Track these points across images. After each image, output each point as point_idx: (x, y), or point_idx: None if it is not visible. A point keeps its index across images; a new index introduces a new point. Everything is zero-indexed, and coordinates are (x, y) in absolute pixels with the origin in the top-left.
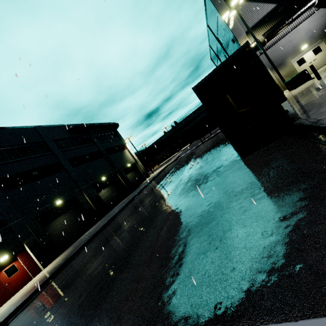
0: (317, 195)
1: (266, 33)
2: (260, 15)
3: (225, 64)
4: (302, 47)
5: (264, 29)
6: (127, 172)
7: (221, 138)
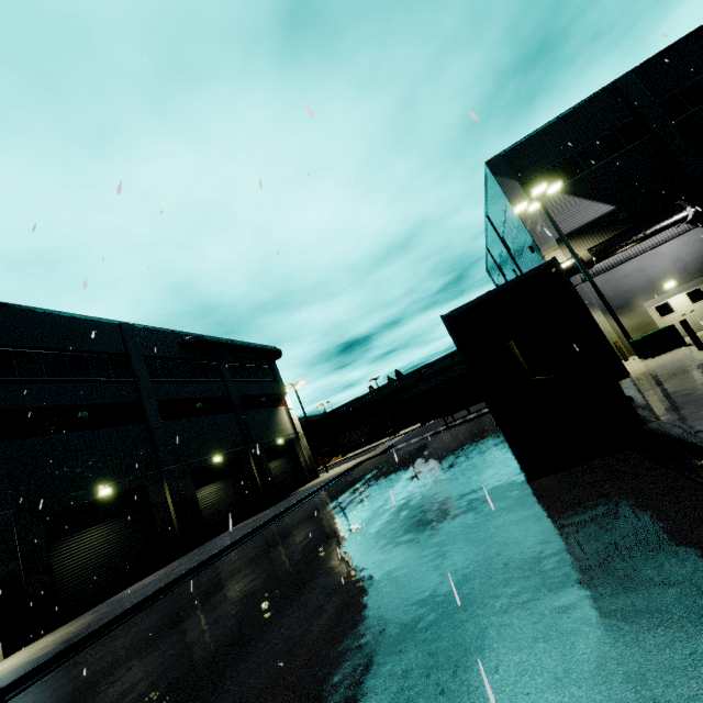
0: (690, 604)
1: (594, 248)
2: (585, 218)
3: (510, 287)
4: (666, 284)
5: (592, 241)
6: (271, 457)
7: (489, 425)
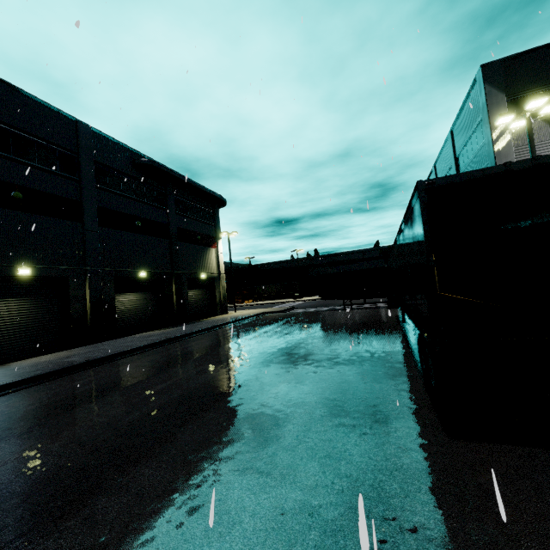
0: None
1: None
2: None
3: (543, 166)
4: None
5: None
6: (192, 286)
7: (385, 322)
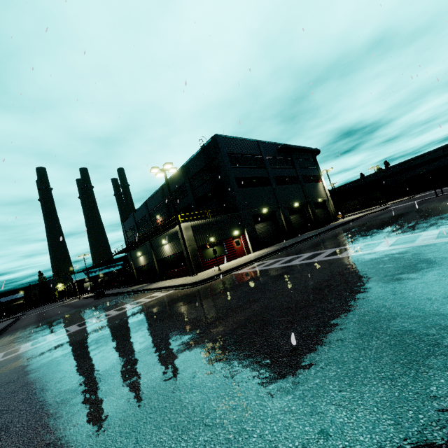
0: None
1: None
2: None
3: None
4: None
5: None
6: (315, 207)
7: None
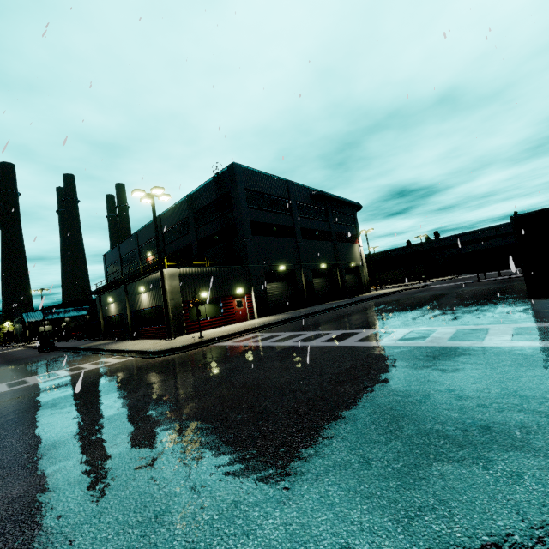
0: None
1: None
2: None
3: None
4: None
5: None
6: (346, 273)
7: (515, 282)
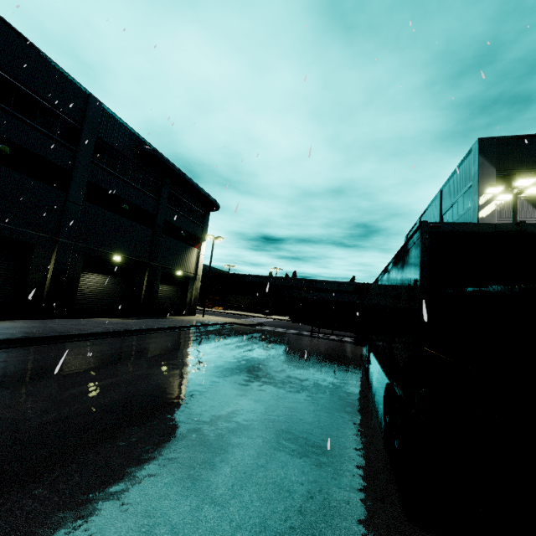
0: None
1: None
2: None
3: None
4: None
5: None
6: (165, 281)
7: (350, 358)
